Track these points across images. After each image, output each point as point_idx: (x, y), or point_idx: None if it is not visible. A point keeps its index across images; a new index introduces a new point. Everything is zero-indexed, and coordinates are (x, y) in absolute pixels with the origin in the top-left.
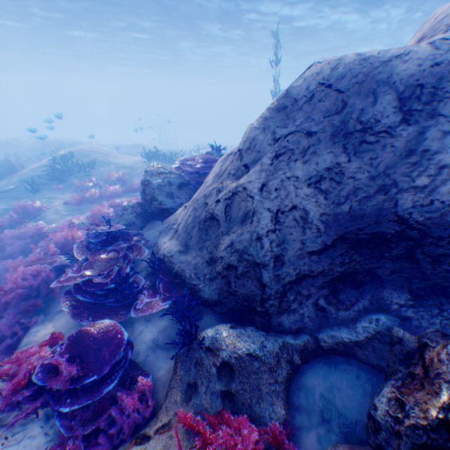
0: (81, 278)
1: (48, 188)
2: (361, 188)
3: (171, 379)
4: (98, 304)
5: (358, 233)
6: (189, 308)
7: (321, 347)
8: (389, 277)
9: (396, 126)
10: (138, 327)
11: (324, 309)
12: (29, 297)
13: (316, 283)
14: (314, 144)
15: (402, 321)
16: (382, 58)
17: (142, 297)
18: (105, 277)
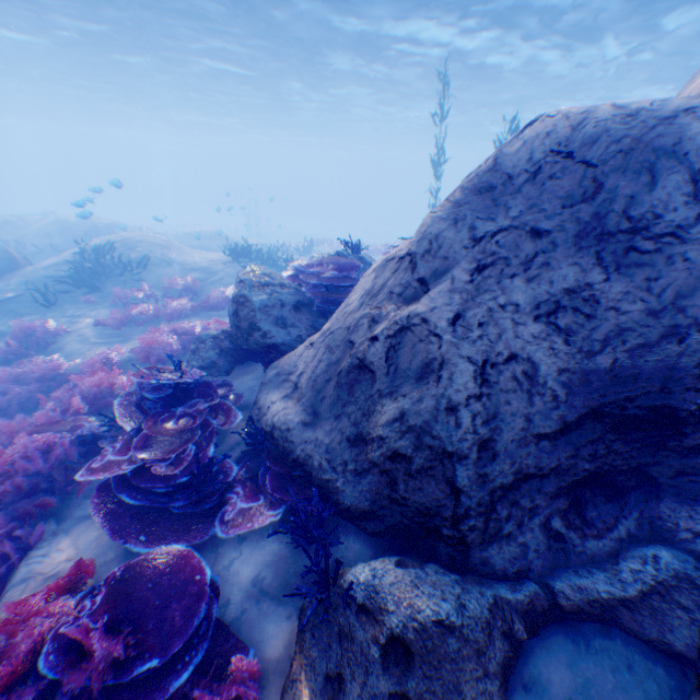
0: (130, 465)
1: (70, 298)
2: (631, 328)
3: (292, 661)
4: (155, 510)
5: (627, 405)
6: (319, 523)
7: (559, 606)
8: (672, 482)
9: (691, 225)
10: (227, 554)
11: (560, 536)
12: (33, 488)
13: (545, 489)
14: (545, 250)
15: (699, 563)
16: (660, 113)
17: (234, 500)
18: (173, 464)
